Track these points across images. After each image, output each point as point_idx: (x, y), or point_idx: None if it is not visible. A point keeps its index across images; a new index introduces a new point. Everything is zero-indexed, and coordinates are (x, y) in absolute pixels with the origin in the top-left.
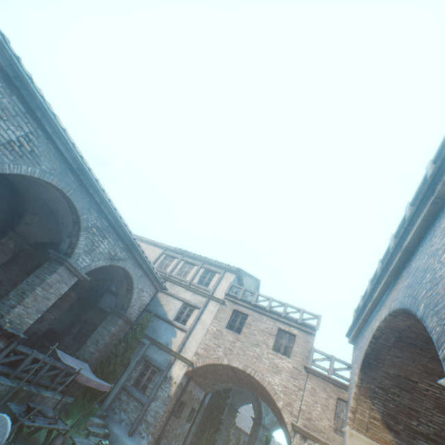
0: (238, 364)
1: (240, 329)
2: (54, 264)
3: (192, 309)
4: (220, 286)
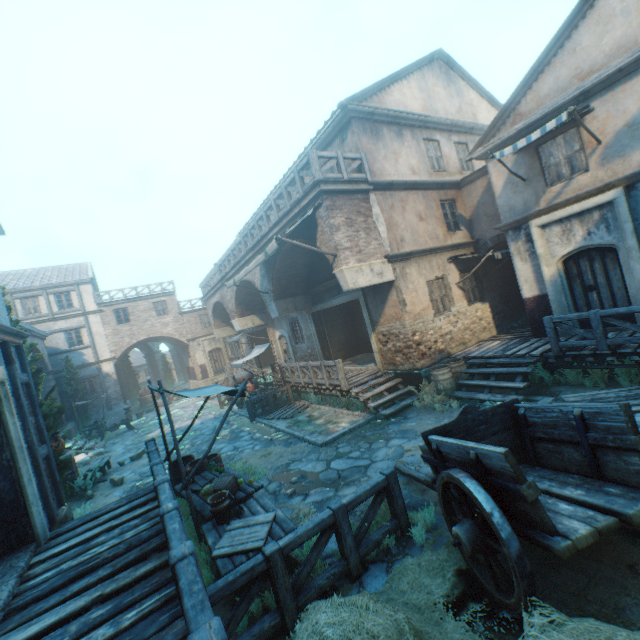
0: (144, 337)
1: (128, 319)
2: None
3: (78, 331)
4: (86, 300)
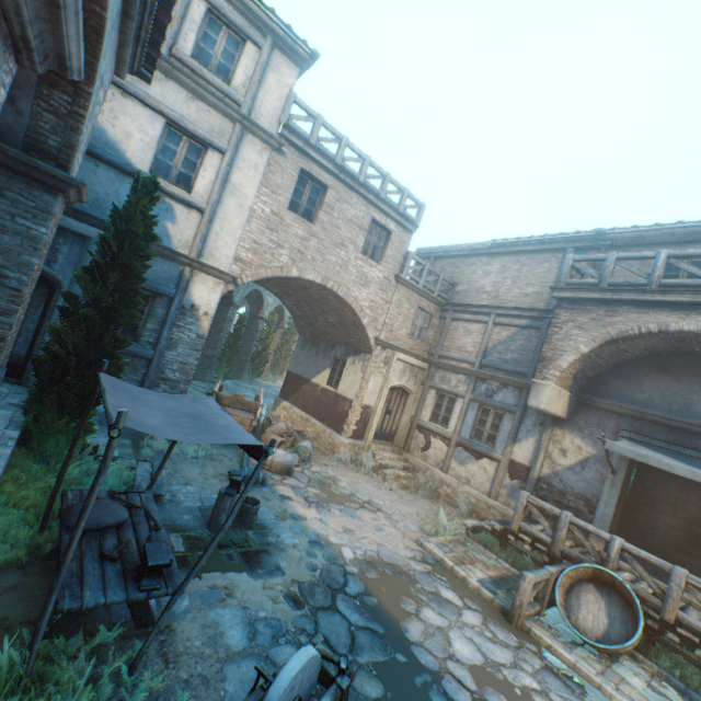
0: (316, 277)
1: (310, 213)
2: None
3: (198, 149)
4: (266, 94)
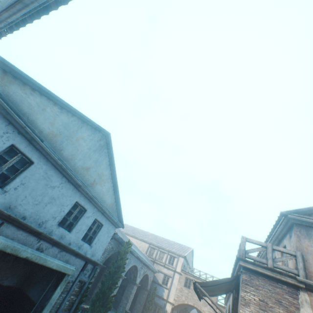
0: (191, 303)
1: (189, 286)
2: (131, 284)
3: (168, 277)
4: (178, 264)
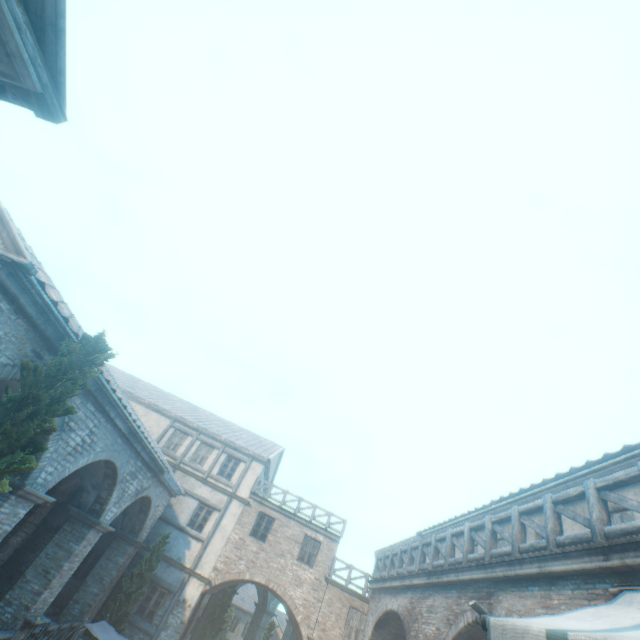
0: (261, 578)
1: (265, 535)
2: (79, 526)
3: (210, 511)
4: (246, 479)
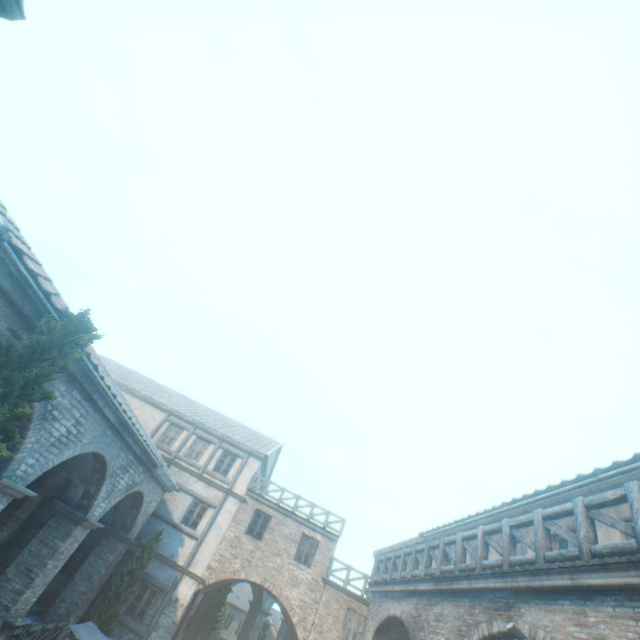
0: (257, 578)
1: (261, 533)
2: (65, 522)
3: (205, 507)
4: (242, 476)
